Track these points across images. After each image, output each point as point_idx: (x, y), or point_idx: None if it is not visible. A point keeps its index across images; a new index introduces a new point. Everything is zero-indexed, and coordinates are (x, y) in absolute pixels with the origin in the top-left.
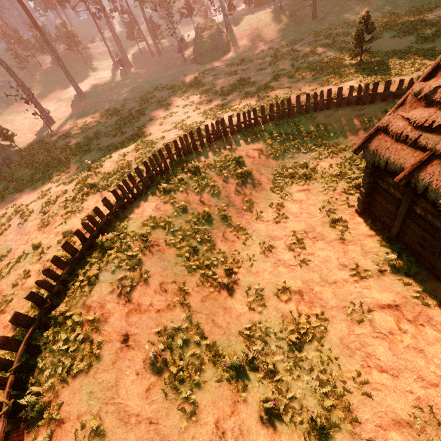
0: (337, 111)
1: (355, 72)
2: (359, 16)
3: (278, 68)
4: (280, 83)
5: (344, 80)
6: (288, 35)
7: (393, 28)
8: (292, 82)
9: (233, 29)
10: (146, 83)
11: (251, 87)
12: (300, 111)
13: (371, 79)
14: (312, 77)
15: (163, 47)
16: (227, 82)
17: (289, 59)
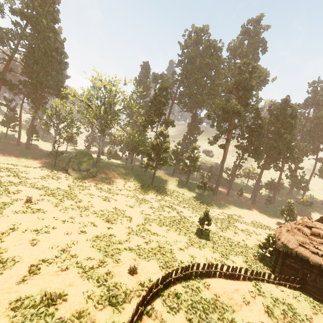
0: (221, 282)
1: (203, 240)
2: (204, 211)
3: (144, 211)
4: (154, 227)
5: (202, 246)
6: (138, 186)
7: (198, 212)
8: (163, 231)
9: (100, 165)
10: (7, 169)
11: (130, 221)
12: (197, 274)
13: (219, 252)
14: (176, 232)
15: (32, 143)
16: (103, 205)
17: (149, 207)
